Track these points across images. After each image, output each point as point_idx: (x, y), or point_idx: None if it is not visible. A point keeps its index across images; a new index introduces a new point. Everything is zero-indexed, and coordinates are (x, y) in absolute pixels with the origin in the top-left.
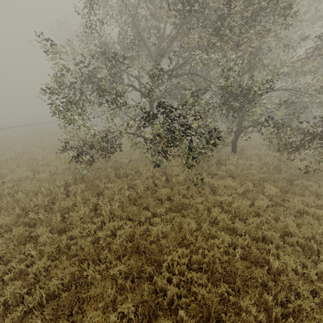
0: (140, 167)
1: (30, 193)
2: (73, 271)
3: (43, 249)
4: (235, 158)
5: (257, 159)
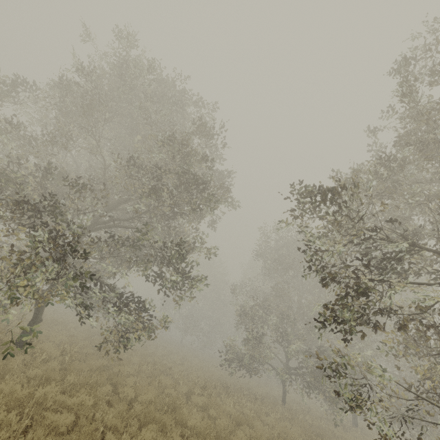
0: (271, 401)
1: (207, 381)
2: (285, 431)
3: (254, 415)
4: (359, 431)
5: None
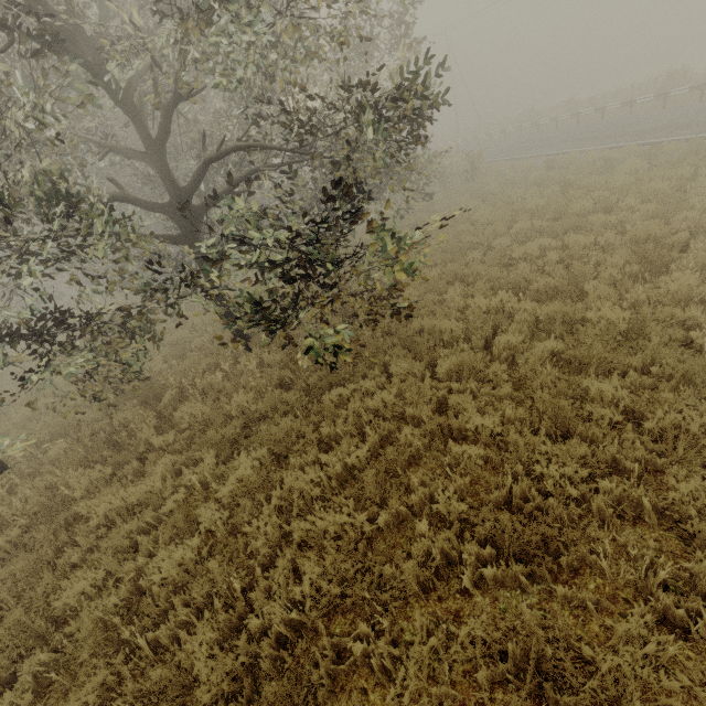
0: None
1: None
2: None
3: None
4: (228, 358)
5: (273, 344)
